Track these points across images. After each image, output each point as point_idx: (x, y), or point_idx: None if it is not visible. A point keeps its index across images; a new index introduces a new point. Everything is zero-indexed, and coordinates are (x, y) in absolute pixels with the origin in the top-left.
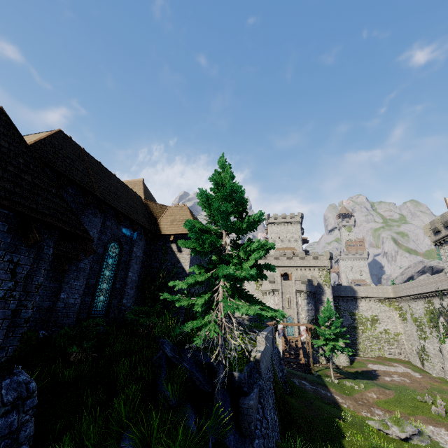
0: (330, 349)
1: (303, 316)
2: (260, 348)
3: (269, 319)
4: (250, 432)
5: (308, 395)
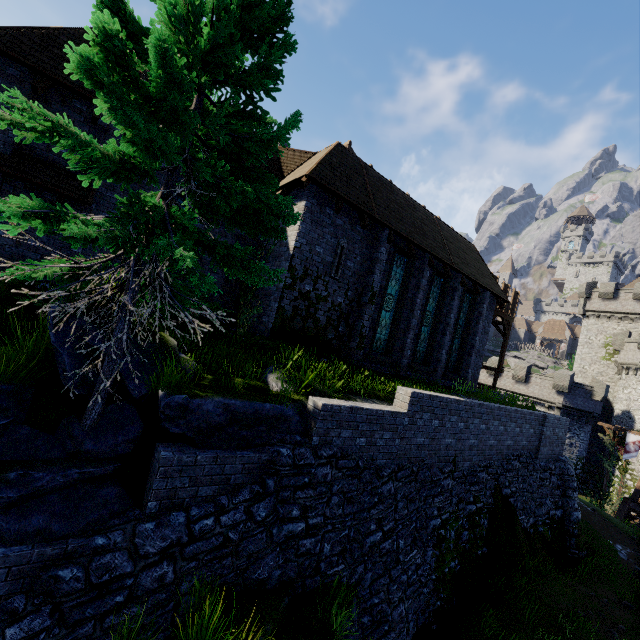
0: None
1: None
2: (379, 407)
3: (623, 422)
4: (146, 502)
5: (636, 589)
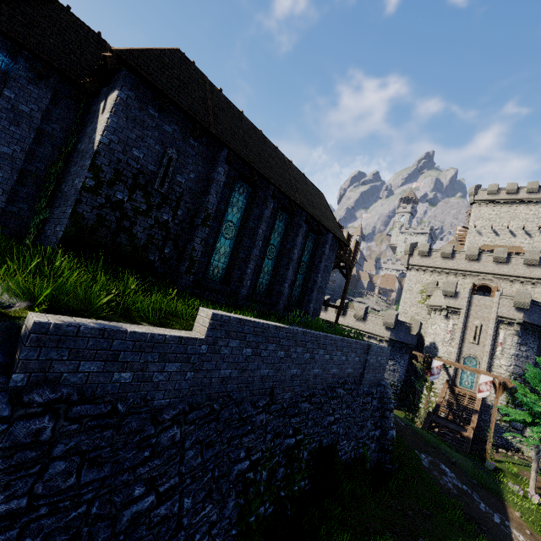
0: (540, 436)
1: (502, 362)
2: (163, 331)
3: (430, 351)
4: None
5: (434, 495)
